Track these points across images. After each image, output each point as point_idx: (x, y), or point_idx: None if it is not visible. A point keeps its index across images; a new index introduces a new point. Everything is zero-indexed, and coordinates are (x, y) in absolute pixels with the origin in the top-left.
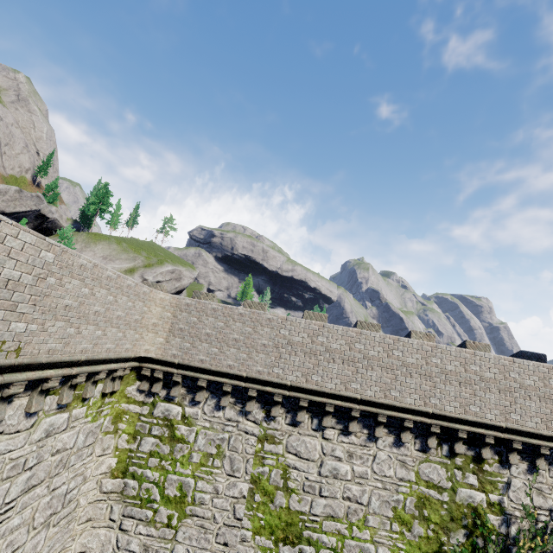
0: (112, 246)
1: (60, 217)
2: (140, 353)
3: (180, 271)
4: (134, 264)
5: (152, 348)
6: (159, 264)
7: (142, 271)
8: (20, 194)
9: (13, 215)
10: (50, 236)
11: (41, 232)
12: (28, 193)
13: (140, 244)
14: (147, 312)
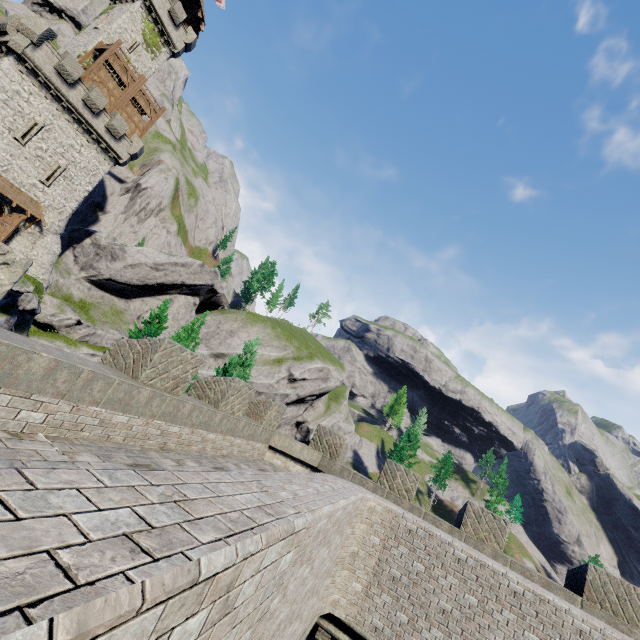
0: (267, 330)
1: (228, 293)
2: (324, 609)
3: (328, 370)
4: (283, 354)
5: (342, 599)
6: (309, 359)
7: (290, 364)
8: (201, 268)
9: (190, 287)
10: (214, 310)
11: (208, 305)
12: (208, 268)
13: (293, 330)
14: (348, 535)
